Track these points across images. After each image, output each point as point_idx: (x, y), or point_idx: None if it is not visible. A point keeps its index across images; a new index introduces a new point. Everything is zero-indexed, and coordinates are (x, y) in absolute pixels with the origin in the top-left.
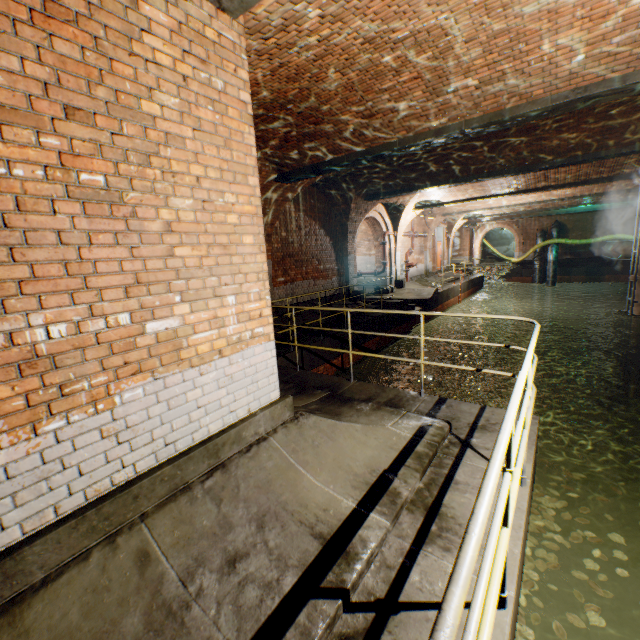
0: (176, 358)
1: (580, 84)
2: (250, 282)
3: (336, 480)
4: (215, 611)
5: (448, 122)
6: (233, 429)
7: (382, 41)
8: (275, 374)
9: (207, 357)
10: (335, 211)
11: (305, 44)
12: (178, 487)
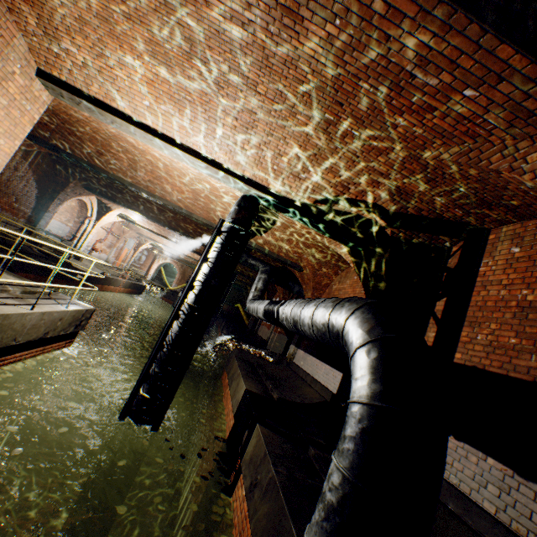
0: None
1: (181, 206)
2: None
3: None
4: None
5: (137, 184)
6: None
7: (115, 139)
8: None
9: None
10: (57, 179)
11: (81, 114)
12: None
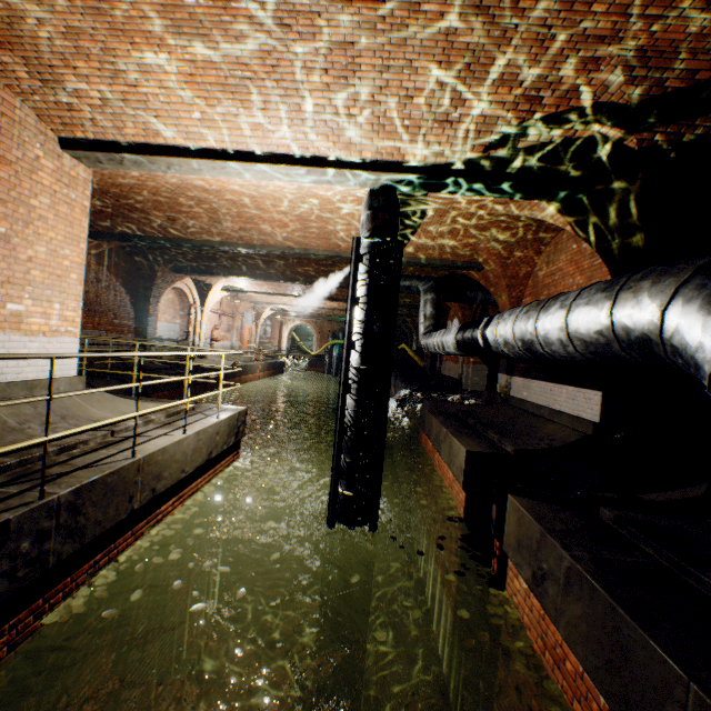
0: (19, 327)
1: (290, 246)
2: (71, 300)
3: (114, 413)
4: (42, 431)
5: (227, 240)
6: (45, 380)
7: (180, 193)
8: (77, 360)
9: (37, 333)
10: (141, 274)
11: (130, 178)
12: (7, 398)
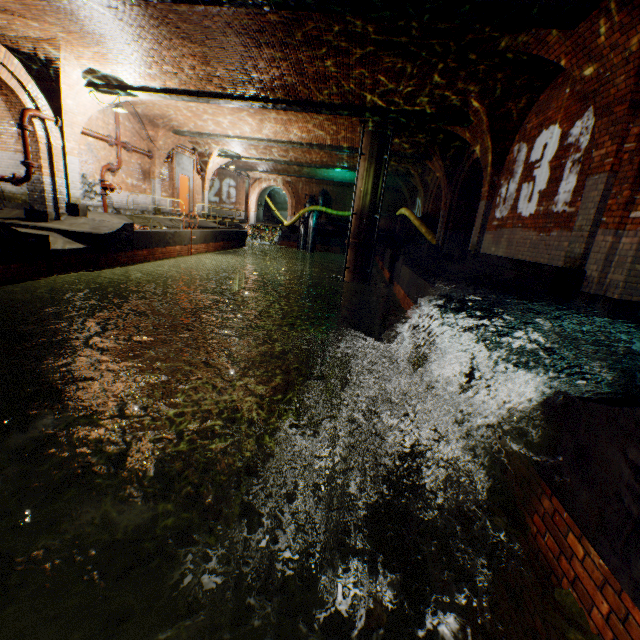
0: None
1: None
2: None
3: None
4: None
5: None
6: None
7: None
8: None
9: None
10: None
11: None
12: None
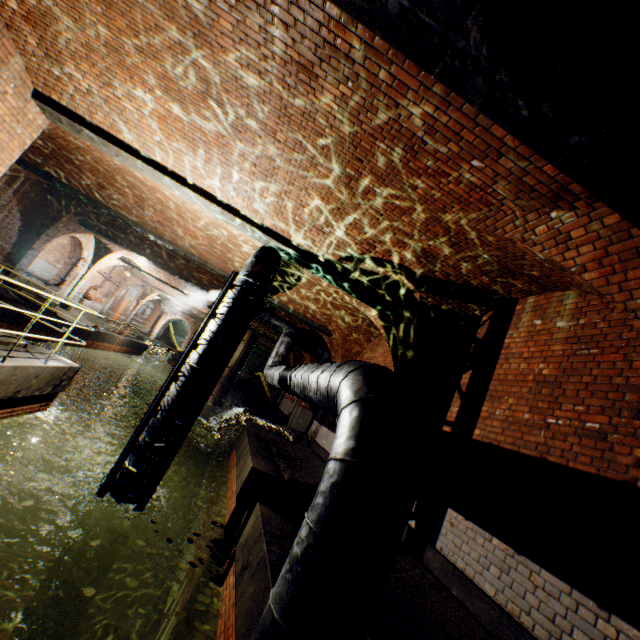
0: None
1: (195, 253)
2: None
3: None
4: None
5: (143, 224)
6: None
7: (120, 172)
8: None
9: None
10: (47, 211)
11: (82, 142)
12: None
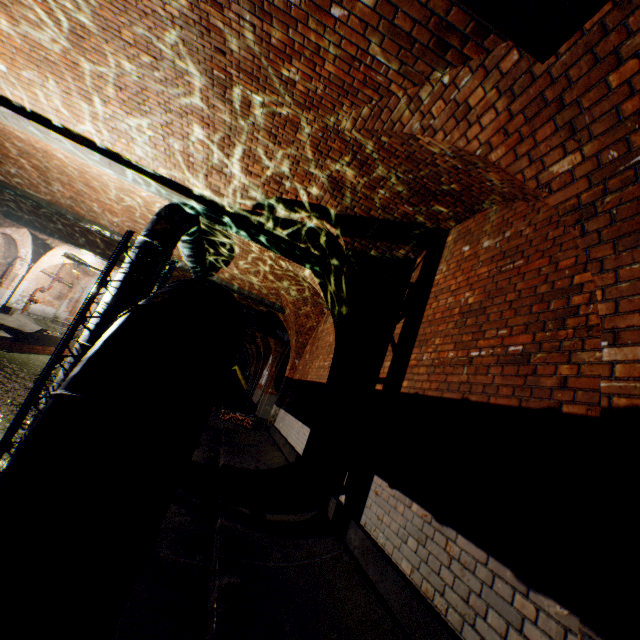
0: None
1: (122, 232)
2: None
3: None
4: None
5: (58, 203)
6: None
7: (6, 137)
8: None
9: None
10: None
11: None
12: None
